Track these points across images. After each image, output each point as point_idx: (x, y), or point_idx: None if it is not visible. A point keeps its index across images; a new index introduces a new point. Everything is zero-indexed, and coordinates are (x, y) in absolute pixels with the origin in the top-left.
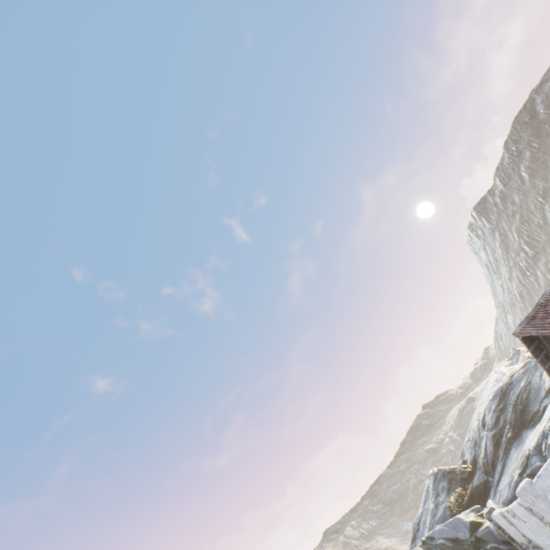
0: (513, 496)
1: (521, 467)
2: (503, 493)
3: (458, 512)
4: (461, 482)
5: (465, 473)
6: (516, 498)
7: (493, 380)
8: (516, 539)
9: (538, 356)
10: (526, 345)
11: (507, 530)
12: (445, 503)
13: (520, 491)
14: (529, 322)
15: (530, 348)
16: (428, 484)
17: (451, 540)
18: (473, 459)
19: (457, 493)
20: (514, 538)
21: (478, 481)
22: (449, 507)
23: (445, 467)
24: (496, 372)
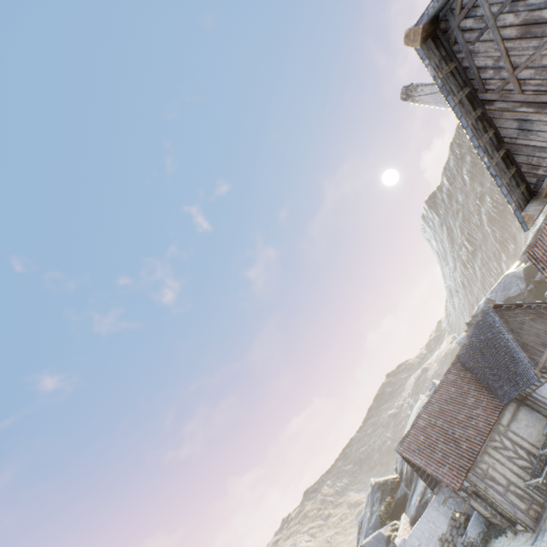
0: (415, 515)
1: (420, 496)
2: (411, 510)
3: (385, 518)
4: (390, 492)
5: (394, 483)
6: (417, 516)
7: (417, 407)
8: None
9: (410, 462)
10: (402, 457)
11: None
12: (377, 512)
13: (398, 546)
14: (405, 442)
15: (405, 458)
16: (369, 491)
17: None
18: (400, 471)
19: (387, 502)
20: None
21: (400, 494)
22: (379, 515)
23: (380, 480)
24: (420, 399)
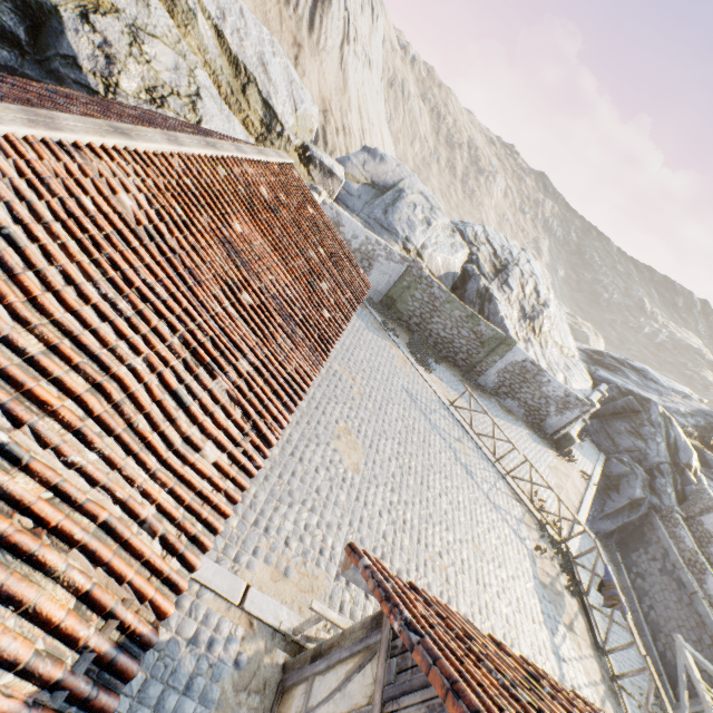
0: None
1: None
2: (711, 490)
3: None
4: (700, 436)
5: (707, 440)
6: None
7: None
8: (702, 517)
9: None
10: None
11: (710, 515)
12: (686, 424)
13: None
14: None
15: None
16: (693, 398)
17: (673, 443)
18: None
19: (692, 433)
20: (702, 516)
21: (708, 459)
22: (683, 427)
23: None
24: None
